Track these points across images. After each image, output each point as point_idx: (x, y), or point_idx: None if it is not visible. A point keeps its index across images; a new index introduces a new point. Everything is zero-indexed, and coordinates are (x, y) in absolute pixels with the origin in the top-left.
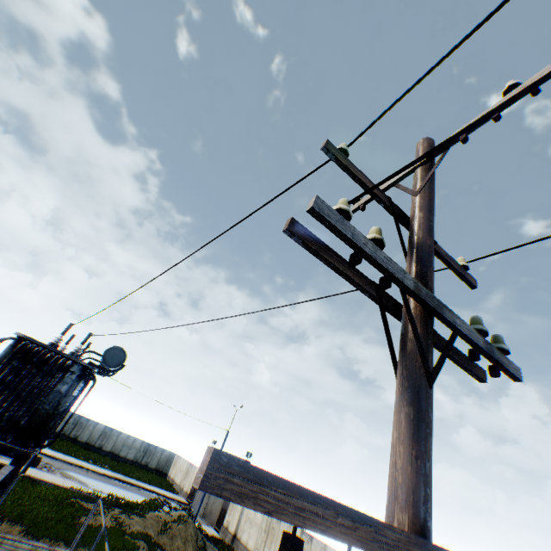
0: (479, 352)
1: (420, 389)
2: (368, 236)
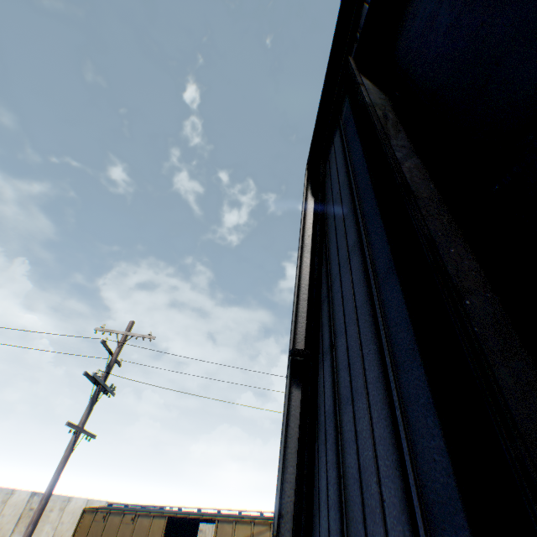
0: (110, 392)
1: (94, 404)
2: (100, 375)
